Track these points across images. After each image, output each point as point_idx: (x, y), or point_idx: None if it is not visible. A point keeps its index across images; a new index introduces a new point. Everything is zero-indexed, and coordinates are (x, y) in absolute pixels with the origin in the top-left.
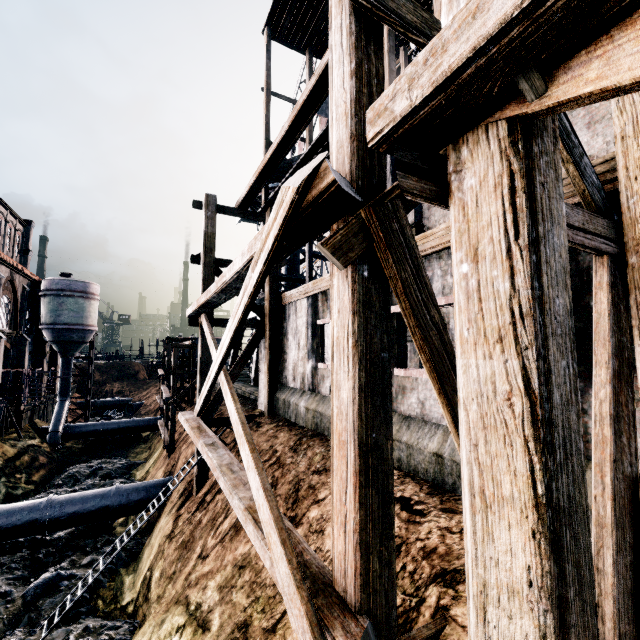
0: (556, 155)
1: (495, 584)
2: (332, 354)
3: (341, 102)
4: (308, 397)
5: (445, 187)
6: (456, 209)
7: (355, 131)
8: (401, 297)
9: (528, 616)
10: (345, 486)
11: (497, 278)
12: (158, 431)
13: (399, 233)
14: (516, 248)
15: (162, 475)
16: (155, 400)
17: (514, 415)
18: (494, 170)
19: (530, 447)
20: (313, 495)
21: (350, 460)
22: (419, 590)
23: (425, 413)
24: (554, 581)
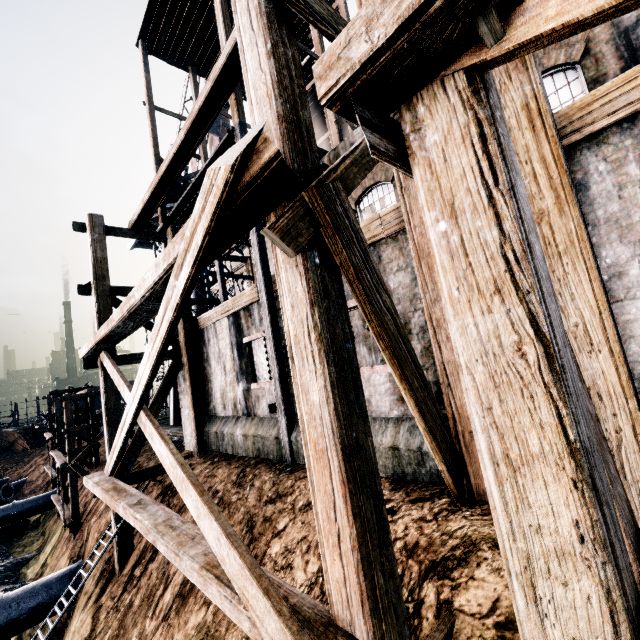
0: (502, 113)
1: (541, 553)
2: (291, 355)
3: (260, 84)
4: (244, 423)
5: (403, 149)
6: (421, 168)
7: (282, 112)
8: (354, 284)
9: (586, 576)
10: (332, 500)
11: (482, 228)
12: (52, 510)
13: (344, 216)
14: (498, 194)
15: (67, 563)
16: (43, 472)
17: (528, 364)
18: (459, 122)
19: (553, 393)
20: (271, 528)
21: (334, 469)
22: (413, 593)
23: (373, 410)
24: (603, 528)
